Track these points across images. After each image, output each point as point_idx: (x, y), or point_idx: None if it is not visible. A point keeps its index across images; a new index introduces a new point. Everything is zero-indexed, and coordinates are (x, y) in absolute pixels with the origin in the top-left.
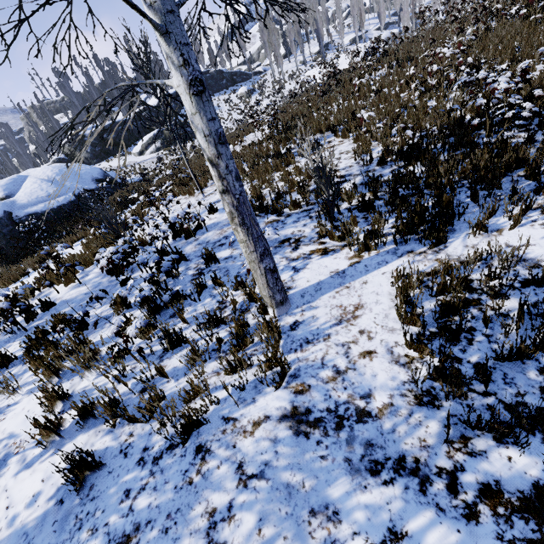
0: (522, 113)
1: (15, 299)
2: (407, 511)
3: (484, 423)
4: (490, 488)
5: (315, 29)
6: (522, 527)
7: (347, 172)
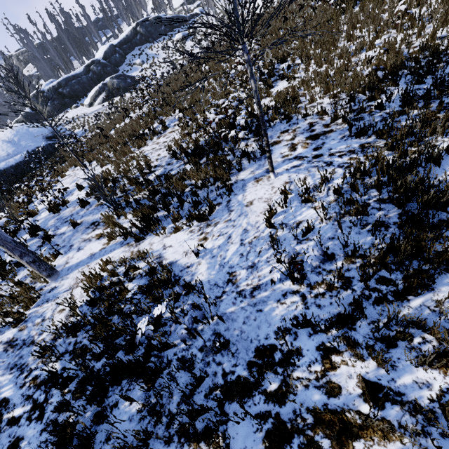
0: (239, 134)
1: None
2: (7, 384)
3: (61, 350)
4: (37, 377)
5: None
6: (31, 391)
7: (160, 162)
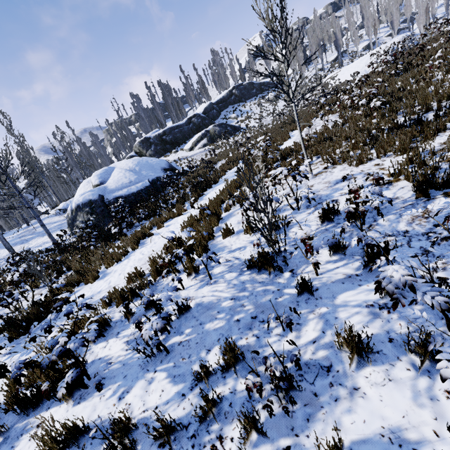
0: None
1: (159, 307)
2: None
3: None
4: None
5: (334, 40)
6: None
7: None
